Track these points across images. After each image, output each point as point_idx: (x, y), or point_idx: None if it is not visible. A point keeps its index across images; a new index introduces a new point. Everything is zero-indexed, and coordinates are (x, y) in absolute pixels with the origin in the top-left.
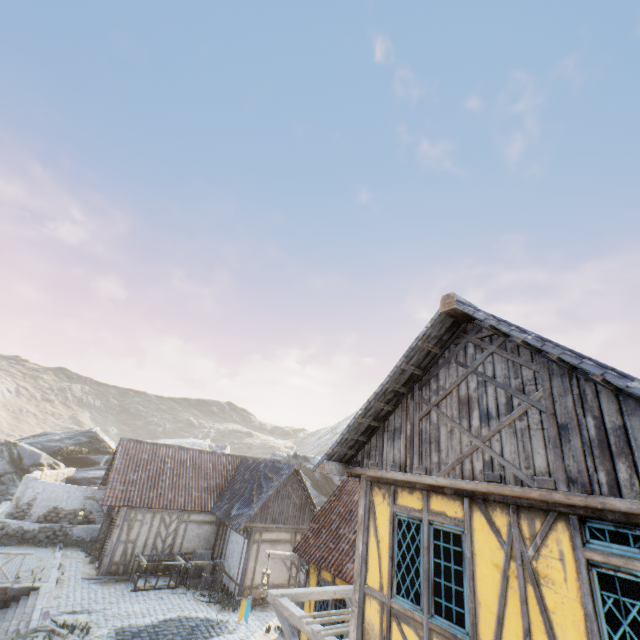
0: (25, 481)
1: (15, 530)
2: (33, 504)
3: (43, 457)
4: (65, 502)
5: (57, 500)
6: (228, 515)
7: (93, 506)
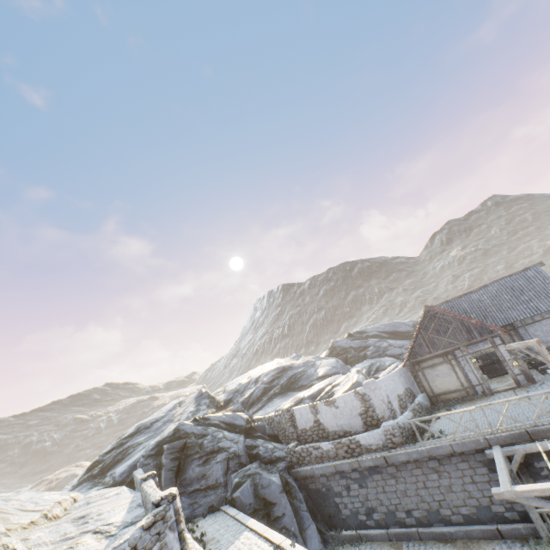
0: (375, 385)
1: (408, 424)
2: (390, 401)
3: (240, 414)
4: (397, 389)
5: (394, 390)
6: (538, 310)
7: (406, 384)
